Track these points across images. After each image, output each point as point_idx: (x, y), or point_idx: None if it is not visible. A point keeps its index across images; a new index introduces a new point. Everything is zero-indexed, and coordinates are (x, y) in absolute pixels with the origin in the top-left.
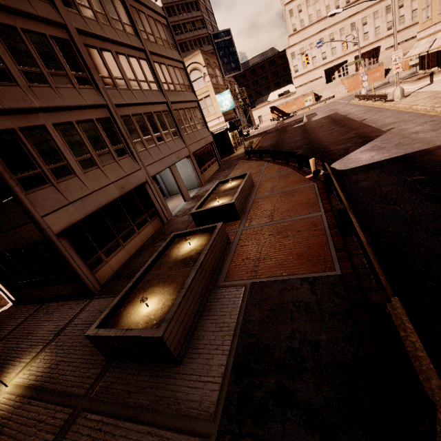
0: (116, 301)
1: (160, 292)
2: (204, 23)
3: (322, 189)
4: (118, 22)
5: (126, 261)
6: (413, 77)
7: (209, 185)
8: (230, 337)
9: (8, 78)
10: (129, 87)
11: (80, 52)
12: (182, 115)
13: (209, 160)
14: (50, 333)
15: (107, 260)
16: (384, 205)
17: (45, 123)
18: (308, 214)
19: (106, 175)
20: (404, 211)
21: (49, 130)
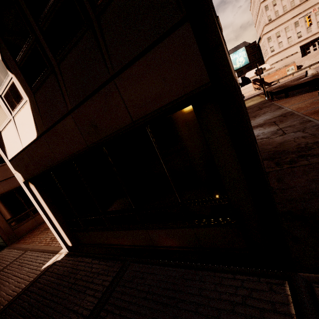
0: None
1: None
2: None
3: None
4: None
5: None
6: None
7: (262, 117)
8: None
9: None
10: None
11: None
12: None
13: None
14: None
15: None
16: None
17: None
18: None
19: None
20: None
21: None
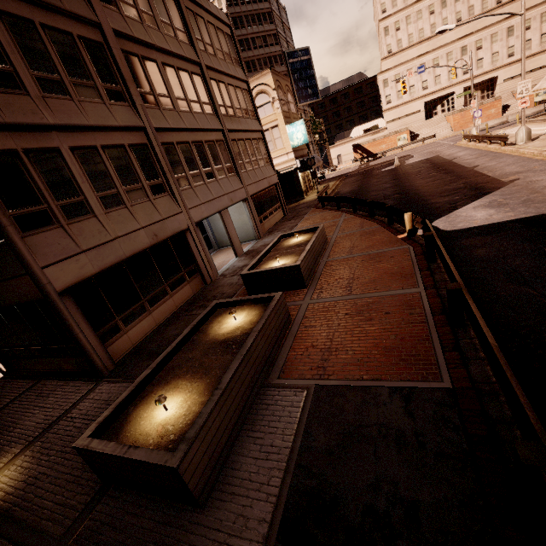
0: (125, 396)
1: (186, 388)
2: (277, 38)
3: (421, 256)
4: (168, 26)
5: (152, 332)
6: (542, 116)
7: (268, 238)
8: (280, 473)
9: (16, 84)
10: (175, 108)
11: (116, 59)
12: (241, 147)
13: (272, 206)
14: (38, 426)
15: (127, 329)
16: (513, 286)
17: (59, 145)
18: (401, 289)
19: (135, 217)
20: (543, 298)
21: (64, 155)
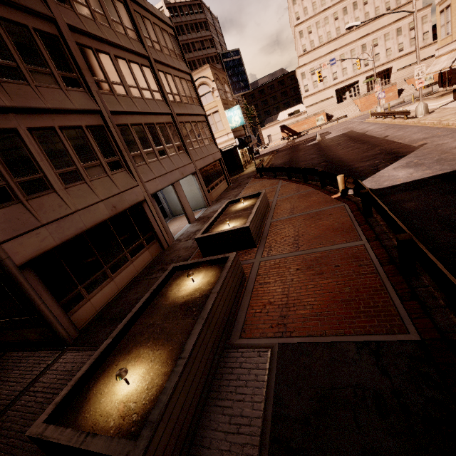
0: (84, 370)
1: (148, 357)
2: (213, 42)
3: (357, 211)
4: (119, 25)
5: (114, 297)
6: (434, 94)
7: (216, 205)
8: (255, 450)
9: None
10: (128, 94)
11: (71, 50)
12: (188, 128)
13: (217, 178)
14: None
15: (90, 296)
16: (450, 233)
17: (17, 126)
18: (345, 243)
19: (94, 191)
20: None
21: (22, 135)
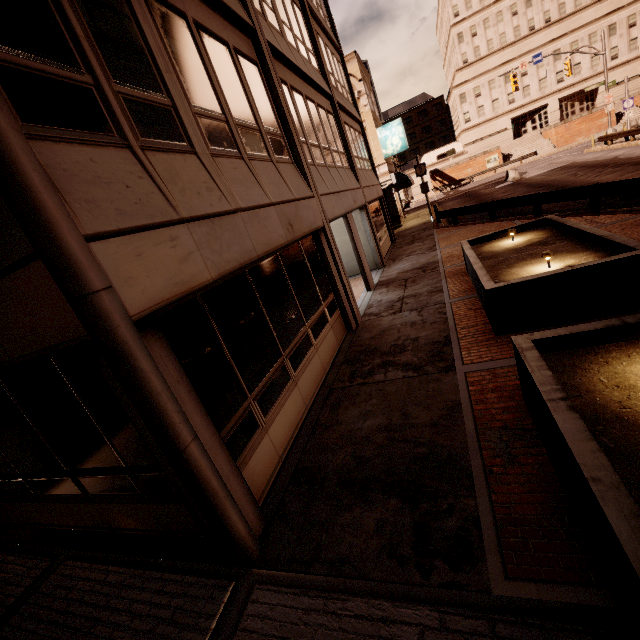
0: None
1: None
2: None
3: None
4: None
5: (303, 424)
6: None
7: (401, 264)
8: None
9: None
10: (282, 34)
11: None
12: (348, 134)
13: (381, 227)
14: None
15: (266, 421)
16: None
17: None
18: None
19: (258, 182)
20: None
21: None
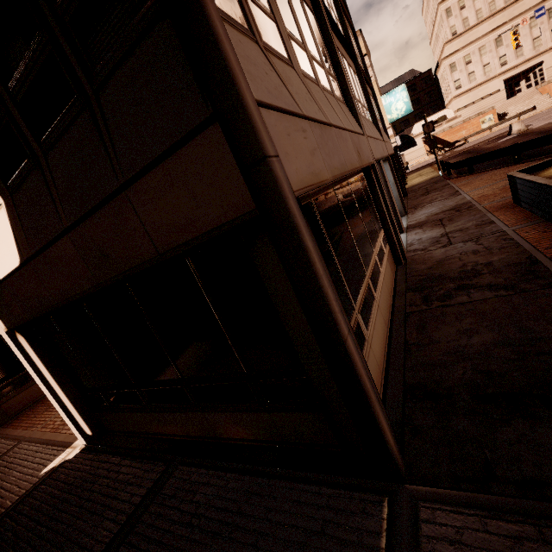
0: None
1: None
2: None
3: None
4: None
5: (390, 344)
6: None
7: (426, 209)
8: None
9: None
10: None
11: None
12: None
13: None
14: None
15: (367, 335)
16: None
17: None
18: None
19: (333, 109)
20: None
21: None
